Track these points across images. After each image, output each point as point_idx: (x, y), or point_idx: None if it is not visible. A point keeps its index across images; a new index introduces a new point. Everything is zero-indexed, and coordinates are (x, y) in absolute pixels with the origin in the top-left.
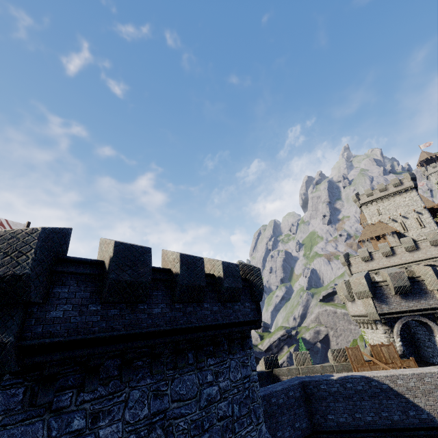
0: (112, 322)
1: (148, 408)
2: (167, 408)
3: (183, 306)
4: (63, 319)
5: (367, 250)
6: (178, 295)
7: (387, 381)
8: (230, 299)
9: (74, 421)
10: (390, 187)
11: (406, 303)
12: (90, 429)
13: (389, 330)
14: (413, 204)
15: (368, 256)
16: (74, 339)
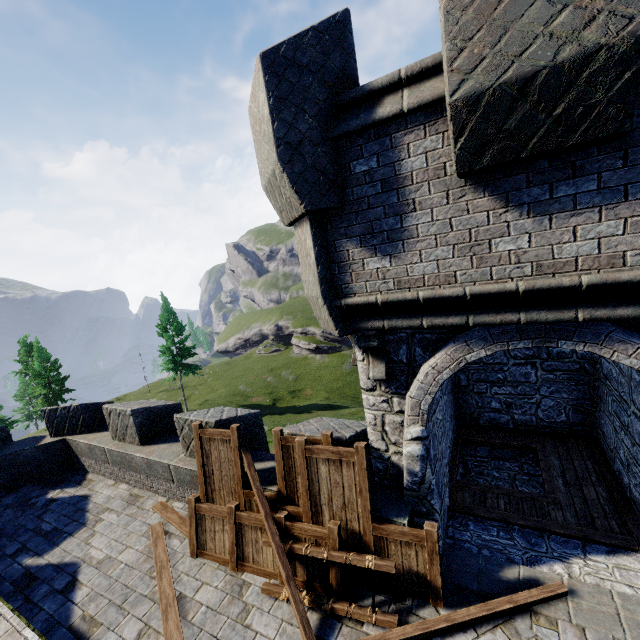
0: None
1: None
2: None
3: None
4: None
5: None
6: None
7: None
8: None
9: None
10: None
11: (531, 239)
12: None
13: (393, 383)
14: None
15: None
16: None
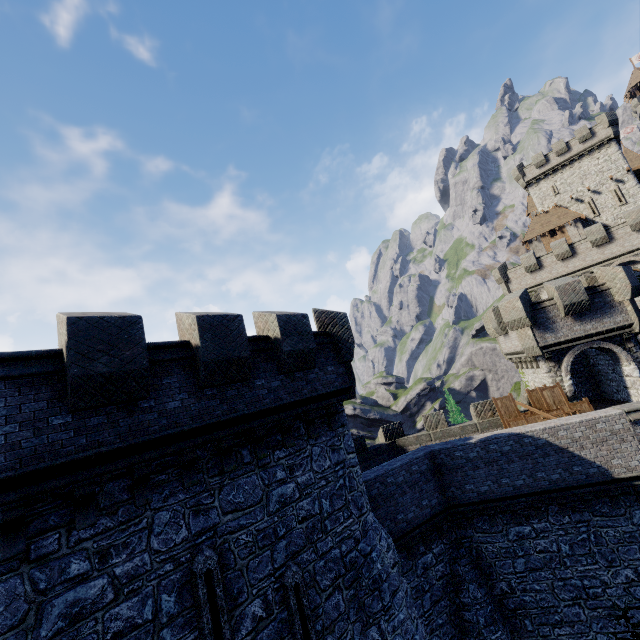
0: (97, 435)
1: (187, 529)
2: (217, 523)
3: (218, 391)
4: (7, 447)
5: (534, 255)
6: (203, 377)
7: (544, 435)
8: (299, 367)
9: (72, 566)
10: (574, 145)
11: (581, 326)
12: (100, 570)
13: (556, 367)
14: (609, 169)
15: (535, 263)
16: (33, 470)
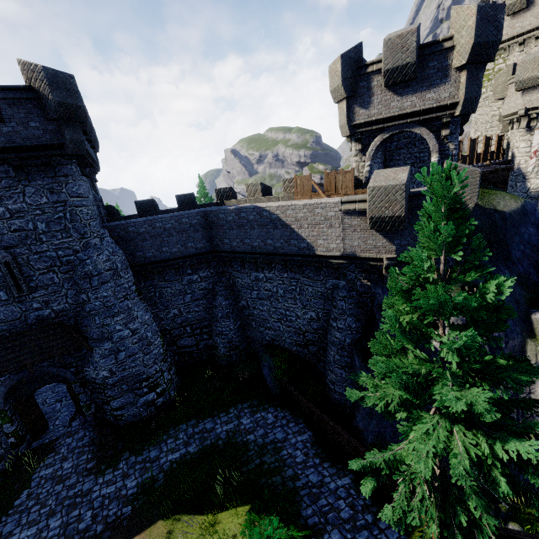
0: None
1: None
2: None
3: None
4: None
5: None
6: None
7: (277, 212)
8: None
9: None
10: None
11: (399, 102)
12: None
13: (363, 152)
14: None
15: None
16: None
